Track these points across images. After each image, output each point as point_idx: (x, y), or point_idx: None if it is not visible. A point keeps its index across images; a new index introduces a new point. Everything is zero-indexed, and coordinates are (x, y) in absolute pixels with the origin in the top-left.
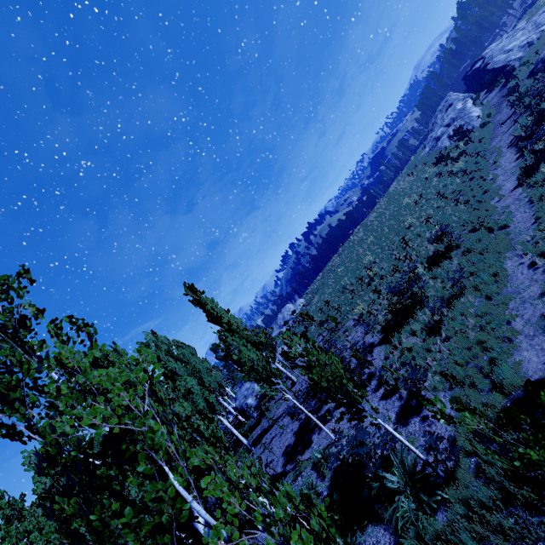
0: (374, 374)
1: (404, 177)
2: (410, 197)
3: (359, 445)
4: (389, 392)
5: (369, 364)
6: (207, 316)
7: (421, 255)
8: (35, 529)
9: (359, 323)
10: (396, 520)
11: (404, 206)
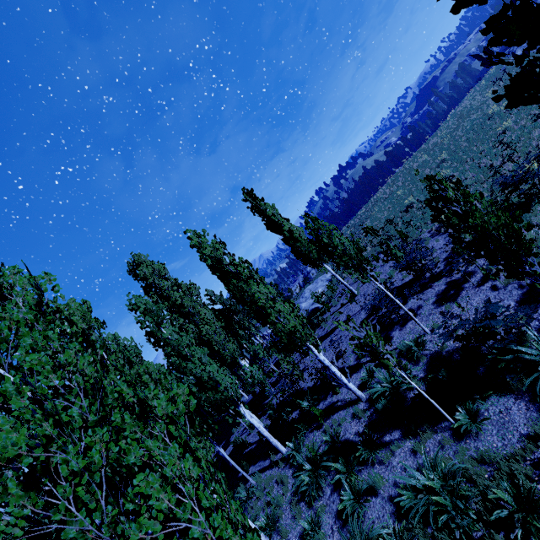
0: (472, 272)
1: (483, 90)
2: (499, 106)
3: (490, 318)
4: (504, 283)
5: (471, 260)
6: (267, 223)
7: (531, 153)
8: (144, 374)
9: (438, 233)
10: (533, 390)
11: (488, 117)
